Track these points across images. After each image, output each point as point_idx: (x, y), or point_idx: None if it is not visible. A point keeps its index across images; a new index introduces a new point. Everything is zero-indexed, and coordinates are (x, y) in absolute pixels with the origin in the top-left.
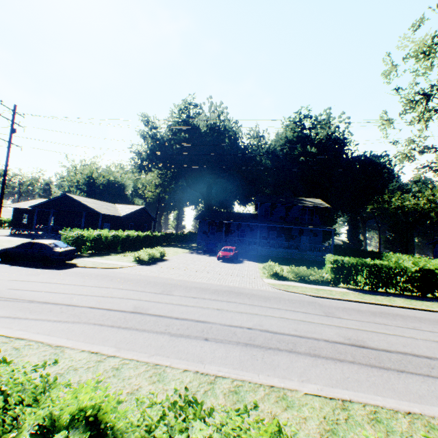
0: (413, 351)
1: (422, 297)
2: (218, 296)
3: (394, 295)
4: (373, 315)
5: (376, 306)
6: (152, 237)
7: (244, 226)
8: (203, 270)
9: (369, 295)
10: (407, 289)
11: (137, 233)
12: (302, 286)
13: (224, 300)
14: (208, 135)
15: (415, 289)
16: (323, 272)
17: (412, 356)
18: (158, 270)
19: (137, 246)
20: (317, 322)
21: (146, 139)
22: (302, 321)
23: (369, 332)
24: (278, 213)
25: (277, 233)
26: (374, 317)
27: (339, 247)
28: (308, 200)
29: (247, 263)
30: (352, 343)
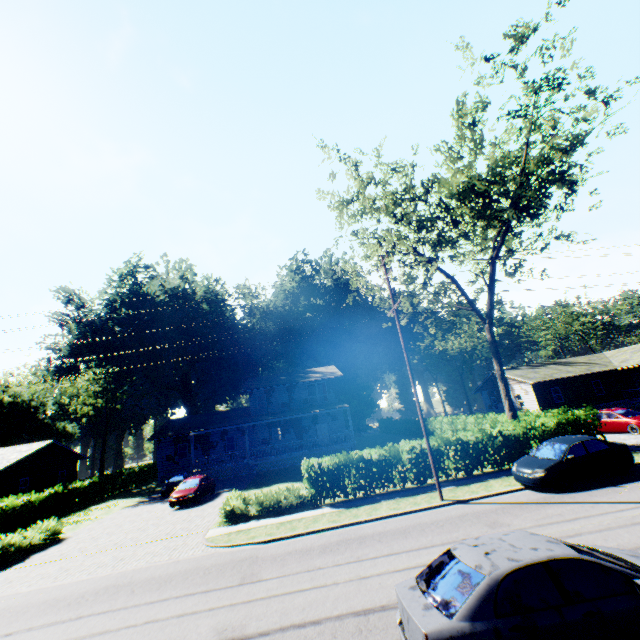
0: (306, 616)
1: (425, 486)
2: (70, 610)
3: (390, 495)
4: (321, 552)
5: (346, 528)
6: (69, 494)
7: (232, 430)
8: (114, 545)
9: (352, 508)
10: (410, 479)
11: (25, 497)
12: (263, 525)
13: (74, 616)
14: (170, 305)
15: (415, 478)
16: (300, 488)
17: (295, 629)
18: (4, 580)
19: (30, 522)
20: (205, 609)
21: (66, 326)
22: (180, 616)
23: (277, 597)
24: (278, 398)
25: (282, 428)
26: (318, 556)
27: (389, 421)
28: (318, 371)
29: (223, 496)
30: (220, 638)
